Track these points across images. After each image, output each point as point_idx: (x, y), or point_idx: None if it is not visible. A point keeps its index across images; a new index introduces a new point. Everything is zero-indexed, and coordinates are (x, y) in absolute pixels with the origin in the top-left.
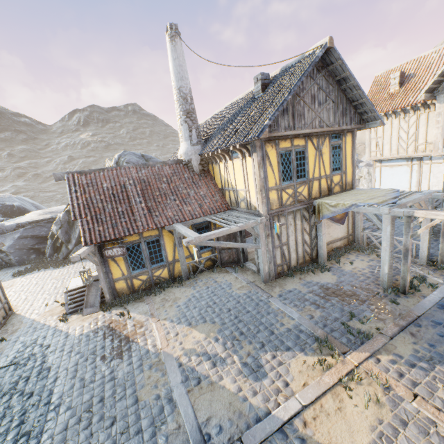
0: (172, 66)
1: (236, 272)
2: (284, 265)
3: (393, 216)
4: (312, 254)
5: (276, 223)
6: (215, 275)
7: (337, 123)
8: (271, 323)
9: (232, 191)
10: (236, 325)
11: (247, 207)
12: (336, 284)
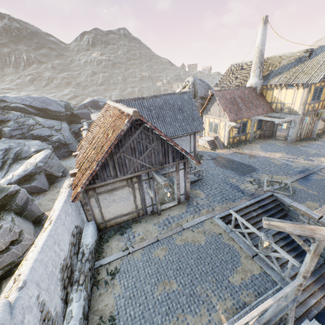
0: (260, 38)
1: (273, 140)
2: (299, 137)
3: None
4: (309, 134)
5: (307, 118)
6: (263, 141)
7: None
8: (305, 152)
9: (279, 104)
10: (291, 152)
11: (289, 111)
12: (323, 144)
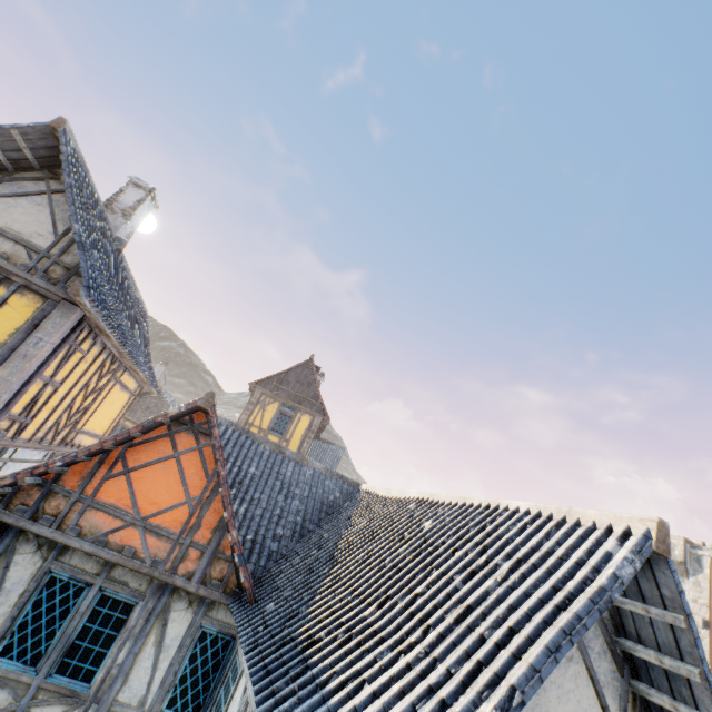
0: None
1: None
2: None
3: None
4: None
5: None
6: None
7: None
8: None
9: None
10: None
11: None
12: None
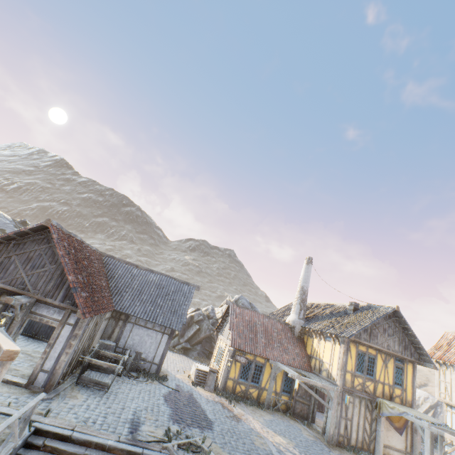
0: (303, 274)
1: (305, 424)
2: (345, 438)
3: (431, 432)
4: (370, 446)
5: (347, 396)
6: (287, 417)
7: (400, 351)
8: None
9: (318, 360)
10: (307, 449)
11: (327, 375)
12: None
